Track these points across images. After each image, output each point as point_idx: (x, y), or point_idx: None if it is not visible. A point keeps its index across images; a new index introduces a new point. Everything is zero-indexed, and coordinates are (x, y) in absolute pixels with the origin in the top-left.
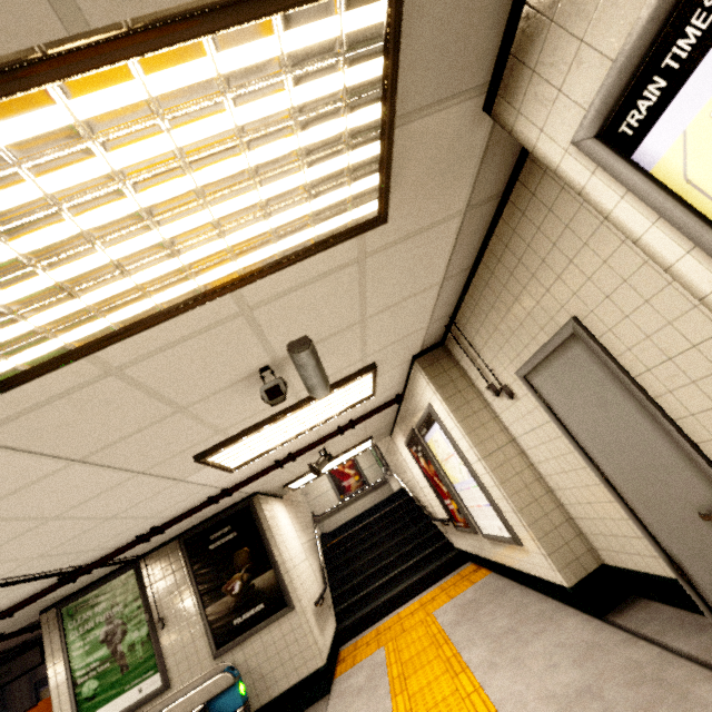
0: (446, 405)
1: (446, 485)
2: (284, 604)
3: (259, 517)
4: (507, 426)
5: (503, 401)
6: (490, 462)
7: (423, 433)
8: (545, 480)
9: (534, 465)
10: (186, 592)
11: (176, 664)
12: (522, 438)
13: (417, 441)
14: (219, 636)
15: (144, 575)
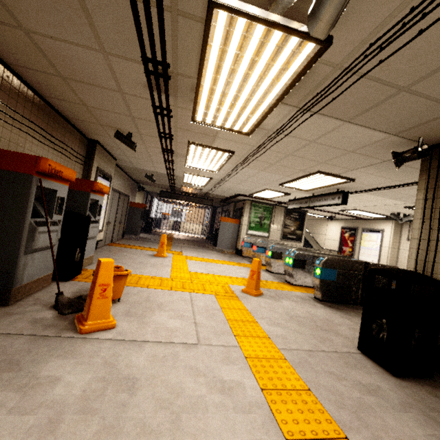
0: (393, 234)
1: (355, 245)
2: (300, 241)
3: (305, 218)
4: (400, 246)
5: (407, 242)
6: (391, 249)
7: (365, 231)
8: (398, 259)
9: (398, 256)
10: (281, 221)
11: (271, 235)
12: (402, 250)
13: (356, 231)
14: (283, 236)
15: (273, 210)
